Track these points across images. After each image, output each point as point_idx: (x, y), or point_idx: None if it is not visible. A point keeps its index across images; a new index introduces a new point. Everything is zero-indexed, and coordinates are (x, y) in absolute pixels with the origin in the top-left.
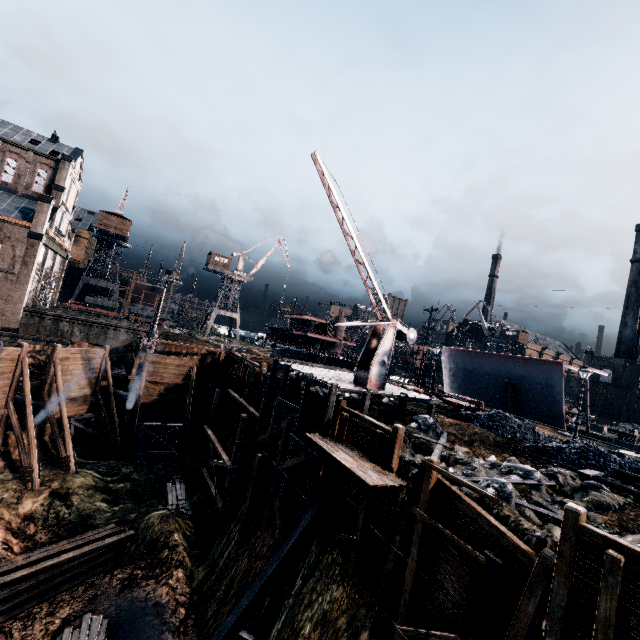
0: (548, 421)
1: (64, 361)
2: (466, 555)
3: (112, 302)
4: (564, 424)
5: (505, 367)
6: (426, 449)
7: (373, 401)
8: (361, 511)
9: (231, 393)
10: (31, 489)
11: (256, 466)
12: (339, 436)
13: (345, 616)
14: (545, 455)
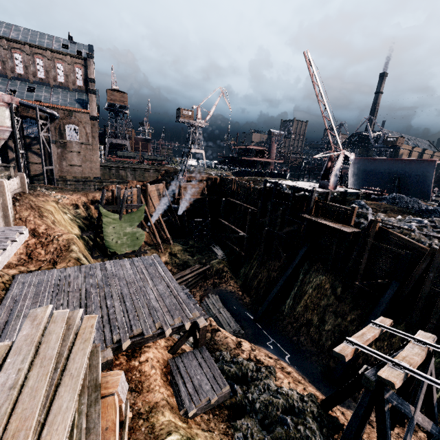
0: (419, 197)
1: (151, 192)
2: (392, 254)
3: (132, 153)
4: (430, 198)
5: (394, 167)
6: (363, 216)
7: (321, 196)
8: (334, 245)
9: (232, 200)
10: (161, 252)
11: (265, 233)
12: (317, 214)
13: (329, 284)
14: (427, 213)
